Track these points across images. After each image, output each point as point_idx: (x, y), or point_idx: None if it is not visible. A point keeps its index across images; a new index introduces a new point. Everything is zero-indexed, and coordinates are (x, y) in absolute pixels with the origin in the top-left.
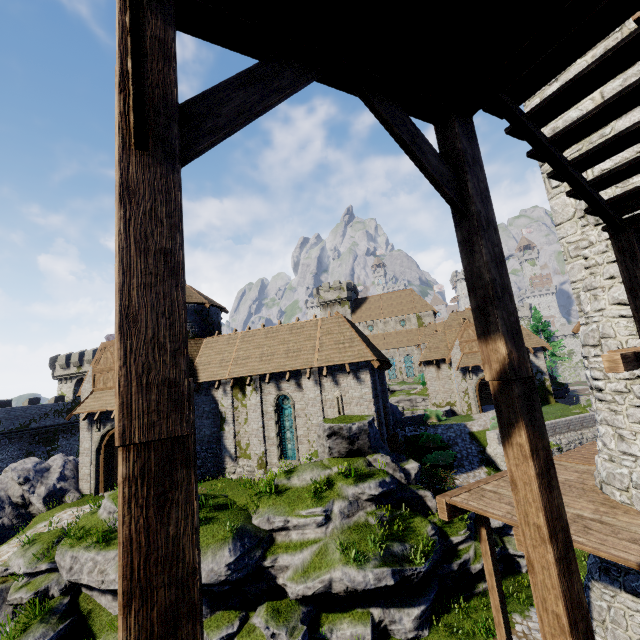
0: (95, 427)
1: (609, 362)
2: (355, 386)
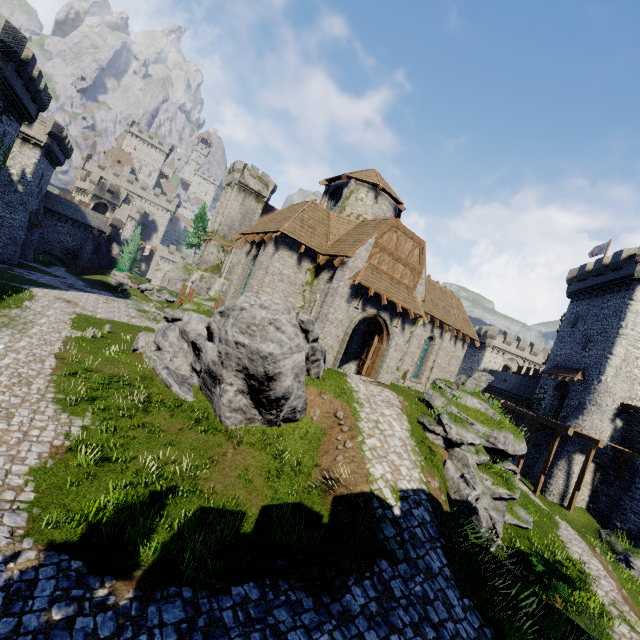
0: (357, 303)
1: None
2: (460, 349)
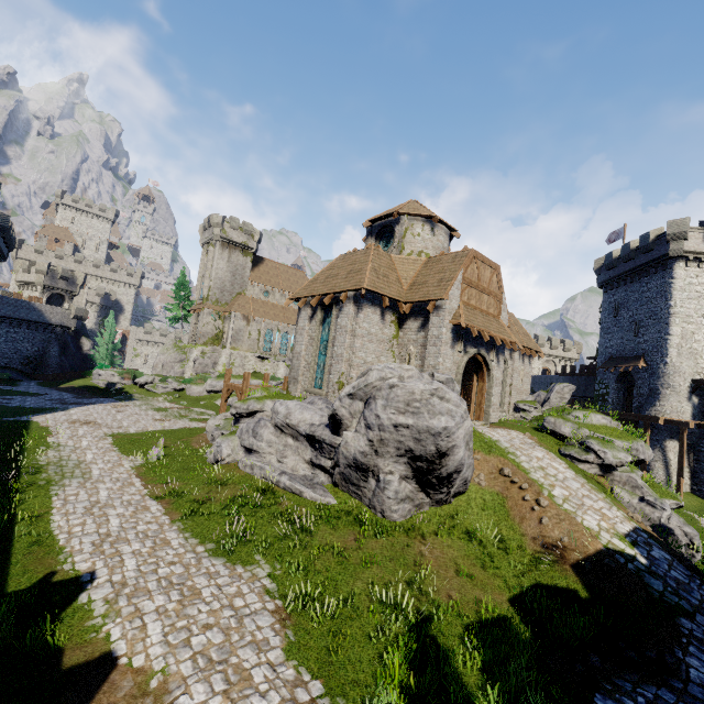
0: (460, 346)
1: None
2: (528, 365)
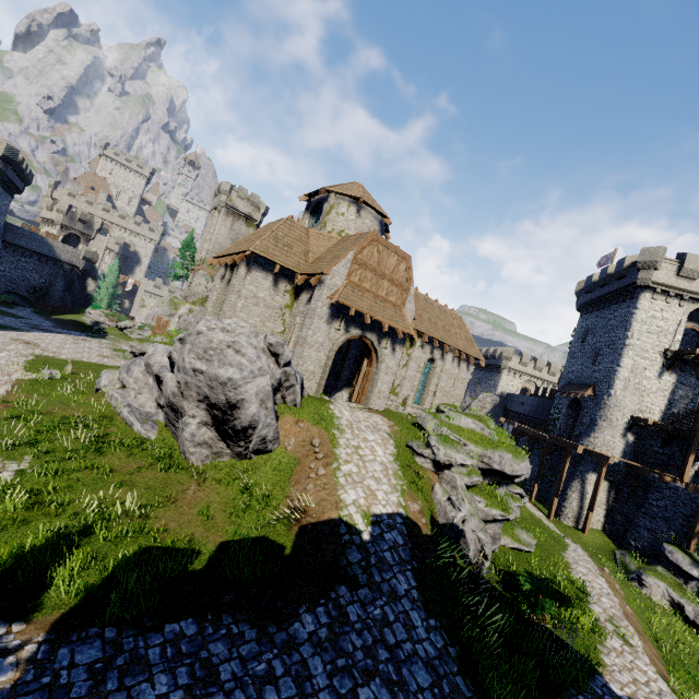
0: (339, 324)
1: (650, 421)
2: (465, 371)
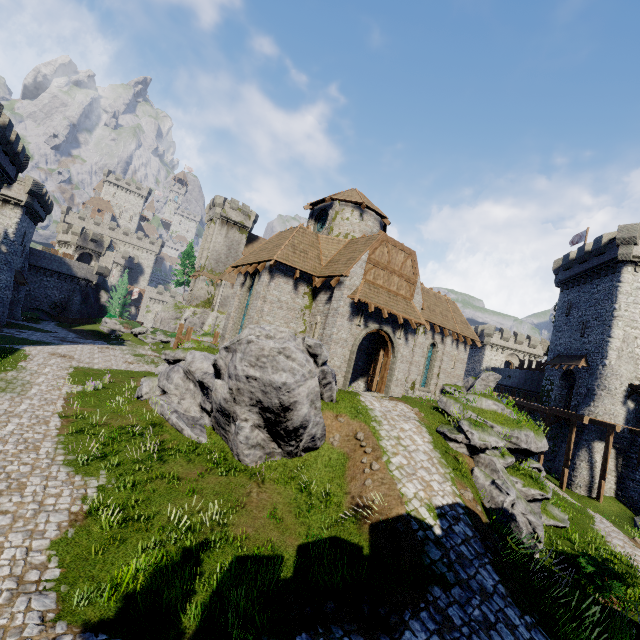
0: (359, 320)
1: None
2: (463, 352)
